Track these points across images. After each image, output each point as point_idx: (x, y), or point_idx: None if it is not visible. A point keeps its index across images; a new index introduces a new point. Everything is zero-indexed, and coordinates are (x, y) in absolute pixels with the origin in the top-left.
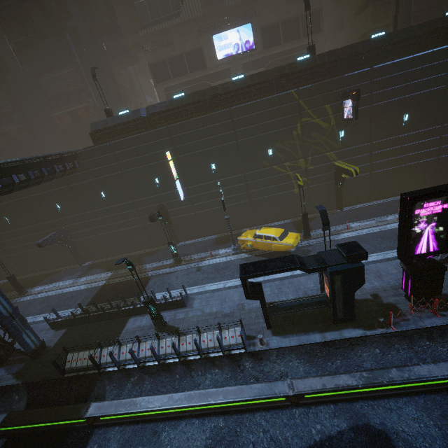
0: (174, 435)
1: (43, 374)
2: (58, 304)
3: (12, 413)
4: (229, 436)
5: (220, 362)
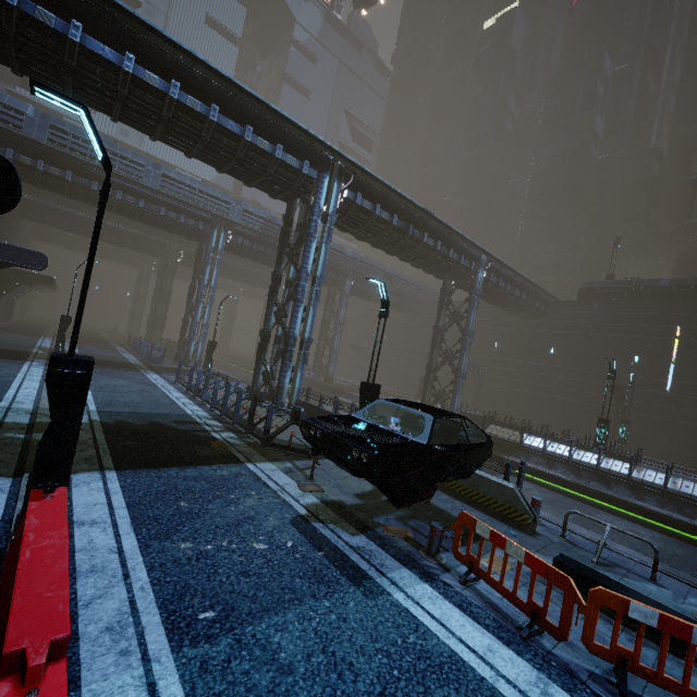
0: (605, 515)
1: None
2: None
3: None
4: (693, 551)
5: (693, 512)
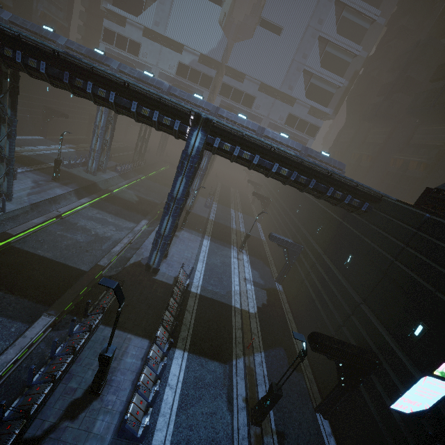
0: None
1: (123, 276)
2: (214, 273)
3: (102, 268)
4: None
5: None
